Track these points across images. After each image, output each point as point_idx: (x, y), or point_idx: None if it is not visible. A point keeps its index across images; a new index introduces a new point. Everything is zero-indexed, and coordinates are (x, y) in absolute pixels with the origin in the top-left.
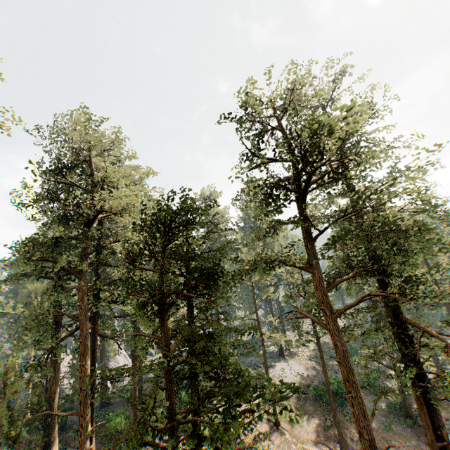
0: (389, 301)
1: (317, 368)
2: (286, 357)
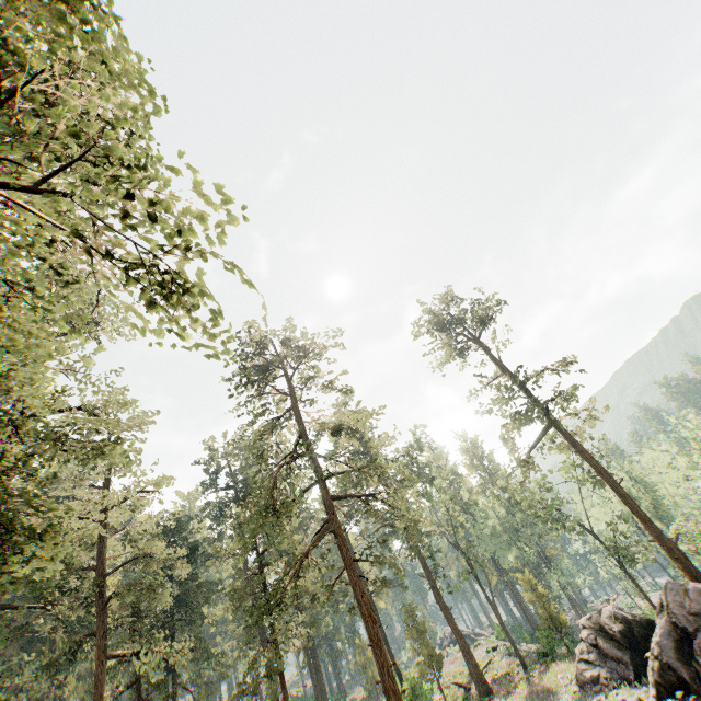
0: None
1: None
2: None
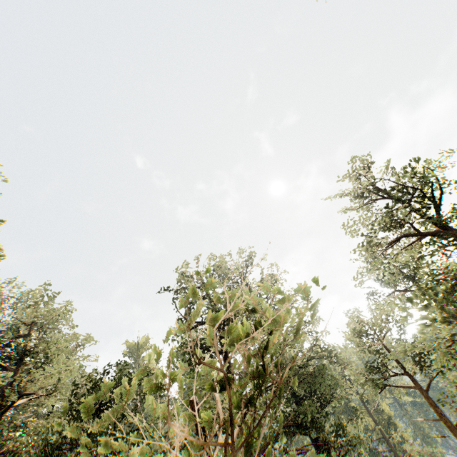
0: None
1: None
2: None
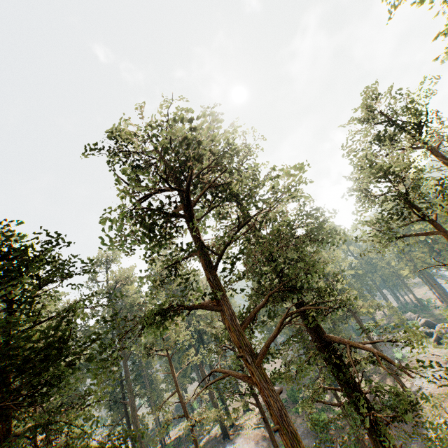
0: (309, 323)
1: (268, 436)
2: (232, 436)
